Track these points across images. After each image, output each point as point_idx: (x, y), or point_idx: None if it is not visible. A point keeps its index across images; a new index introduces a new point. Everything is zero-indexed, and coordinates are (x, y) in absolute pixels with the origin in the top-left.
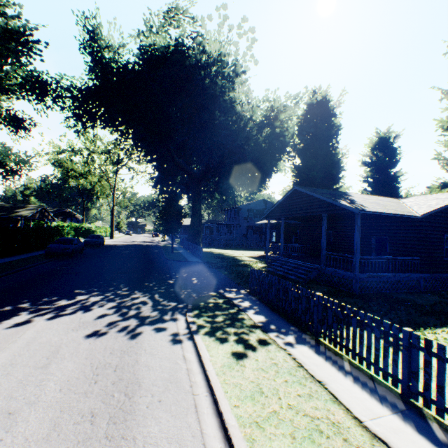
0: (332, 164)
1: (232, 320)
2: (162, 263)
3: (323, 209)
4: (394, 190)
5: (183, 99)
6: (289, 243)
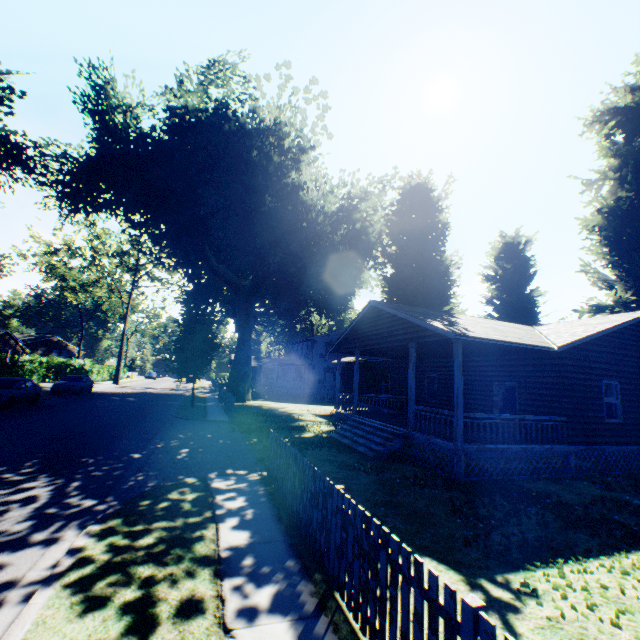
0: (437, 275)
1: (172, 545)
2: (157, 422)
3: (409, 336)
4: (530, 316)
5: (219, 177)
6: (377, 394)
